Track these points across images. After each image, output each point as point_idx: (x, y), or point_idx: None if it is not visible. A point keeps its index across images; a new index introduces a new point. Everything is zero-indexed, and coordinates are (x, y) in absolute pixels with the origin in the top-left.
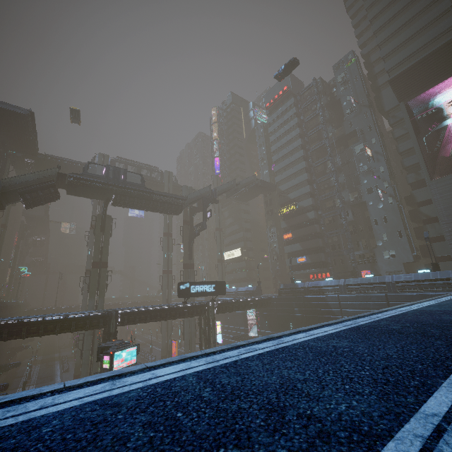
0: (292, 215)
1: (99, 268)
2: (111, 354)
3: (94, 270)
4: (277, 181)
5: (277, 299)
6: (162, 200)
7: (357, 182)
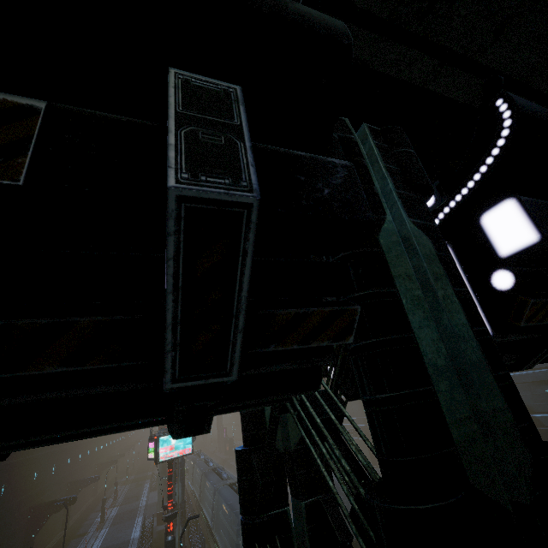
0: None
1: None
2: (156, 439)
3: None
4: None
5: None
6: None
7: None
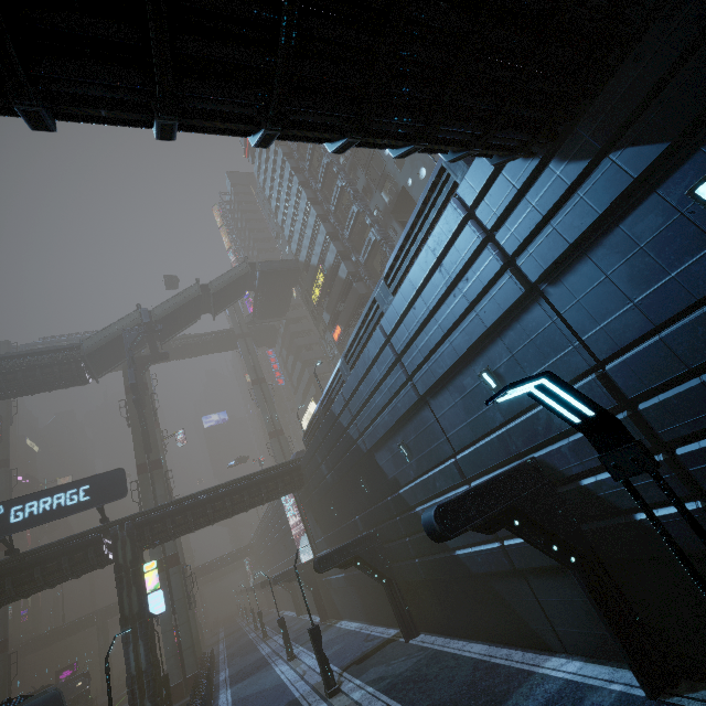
0: (329, 292)
1: None
2: None
3: None
4: (295, 252)
5: (304, 462)
6: (24, 365)
7: (381, 164)
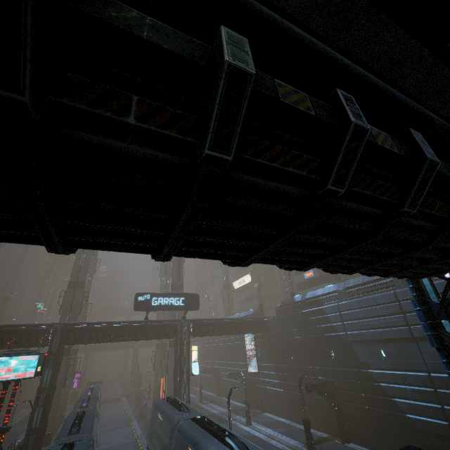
0: None
1: (75, 287)
2: None
3: (70, 289)
4: None
5: (274, 320)
6: None
7: None
